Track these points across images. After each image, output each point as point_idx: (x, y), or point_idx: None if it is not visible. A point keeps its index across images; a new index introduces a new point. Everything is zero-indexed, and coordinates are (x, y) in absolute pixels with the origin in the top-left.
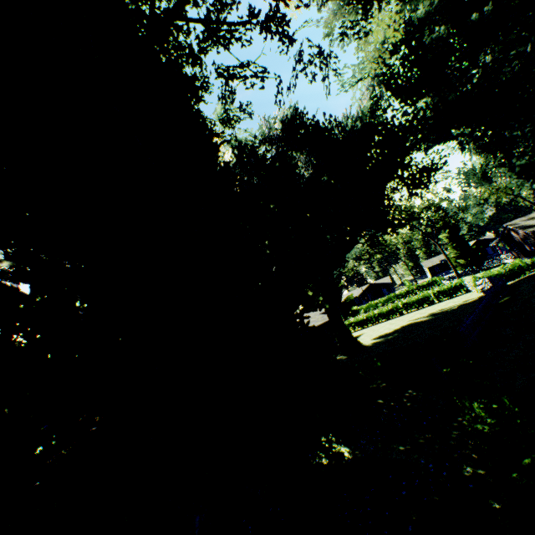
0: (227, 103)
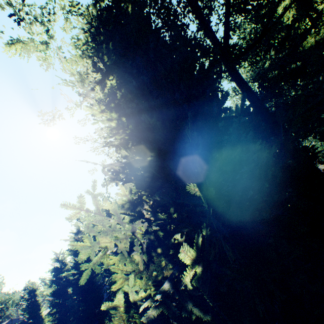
0: (269, 72)
